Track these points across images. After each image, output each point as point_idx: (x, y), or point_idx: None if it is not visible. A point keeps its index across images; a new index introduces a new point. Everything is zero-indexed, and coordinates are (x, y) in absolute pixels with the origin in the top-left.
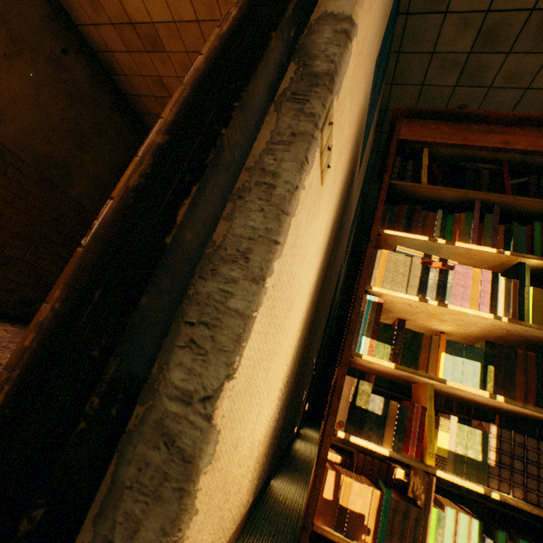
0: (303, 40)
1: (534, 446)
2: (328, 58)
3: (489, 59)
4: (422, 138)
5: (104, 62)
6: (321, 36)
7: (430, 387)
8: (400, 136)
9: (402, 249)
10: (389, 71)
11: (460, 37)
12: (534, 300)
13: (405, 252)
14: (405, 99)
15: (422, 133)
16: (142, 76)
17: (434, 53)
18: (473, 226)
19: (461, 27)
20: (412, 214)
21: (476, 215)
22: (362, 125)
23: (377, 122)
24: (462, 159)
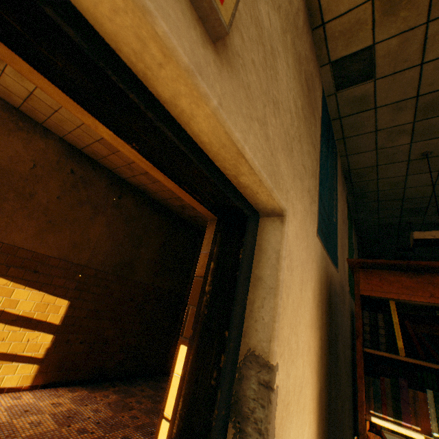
0: (235, 389)
1: None
2: (256, 430)
3: (437, 120)
4: (384, 293)
5: (142, 190)
6: (248, 387)
7: None
8: (360, 290)
9: None
10: (339, 149)
11: (397, 116)
12: None
13: None
14: (364, 160)
15: (382, 287)
16: (164, 191)
17: (377, 130)
18: None
19: (396, 111)
20: (398, 392)
21: None
22: (323, 265)
23: (344, 178)
24: (438, 306)
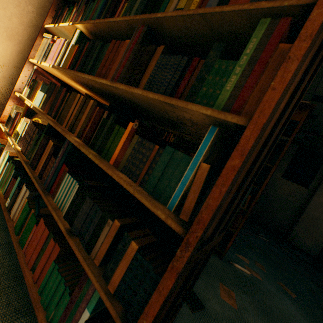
0: None
1: (33, 129)
2: None
3: None
4: None
5: None
6: None
7: (26, 105)
8: None
9: (46, 35)
10: None
11: None
12: (68, 53)
13: (46, 37)
14: None
15: None
16: None
17: None
18: (76, 11)
19: None
20: (62, 12)
21: (80, 2)
22: None
23: None
24: None
